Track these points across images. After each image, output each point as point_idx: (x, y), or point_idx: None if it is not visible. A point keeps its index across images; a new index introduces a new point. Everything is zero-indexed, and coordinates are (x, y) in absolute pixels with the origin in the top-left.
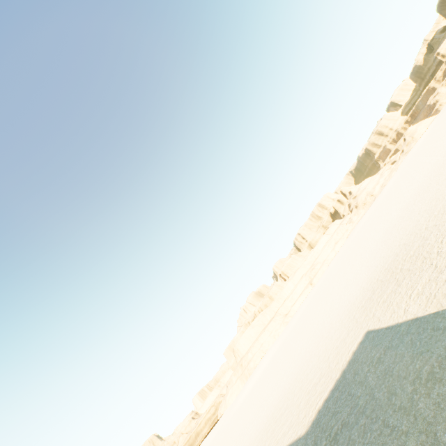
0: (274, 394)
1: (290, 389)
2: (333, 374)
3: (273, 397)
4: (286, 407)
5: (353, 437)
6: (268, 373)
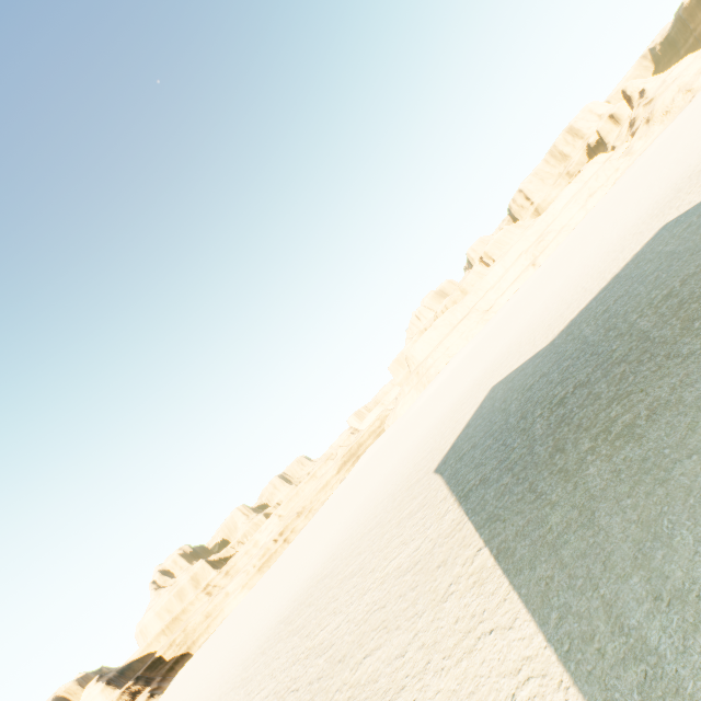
0: (482, 365)
1: (511, 346)
2: (594, 290)
3: (480, 368)
4: (507, 356)
5: (636, 293)
6: (463, 367)
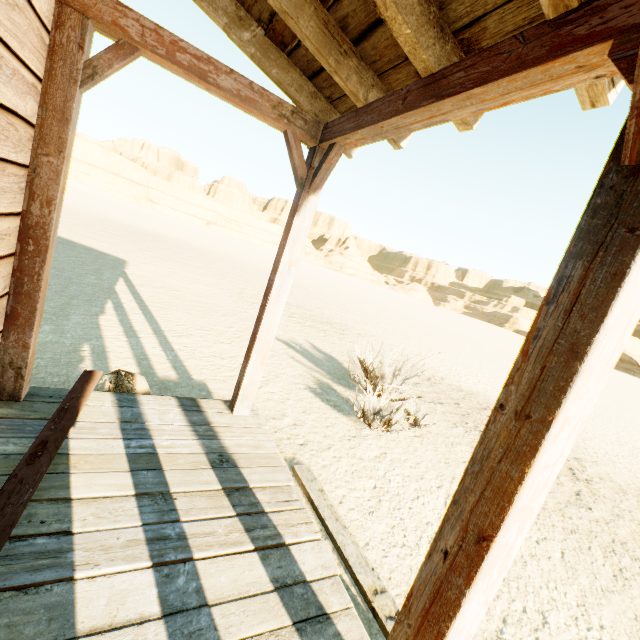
0: None
1: None
2: None
3: None
4: None
5: None
6: None
